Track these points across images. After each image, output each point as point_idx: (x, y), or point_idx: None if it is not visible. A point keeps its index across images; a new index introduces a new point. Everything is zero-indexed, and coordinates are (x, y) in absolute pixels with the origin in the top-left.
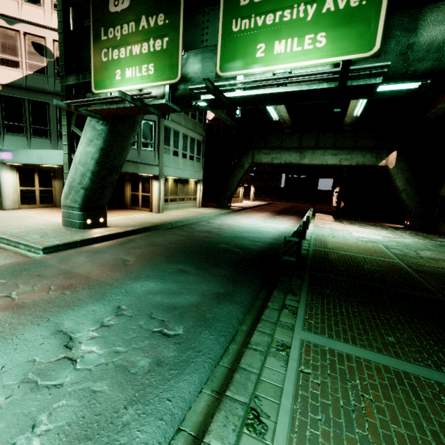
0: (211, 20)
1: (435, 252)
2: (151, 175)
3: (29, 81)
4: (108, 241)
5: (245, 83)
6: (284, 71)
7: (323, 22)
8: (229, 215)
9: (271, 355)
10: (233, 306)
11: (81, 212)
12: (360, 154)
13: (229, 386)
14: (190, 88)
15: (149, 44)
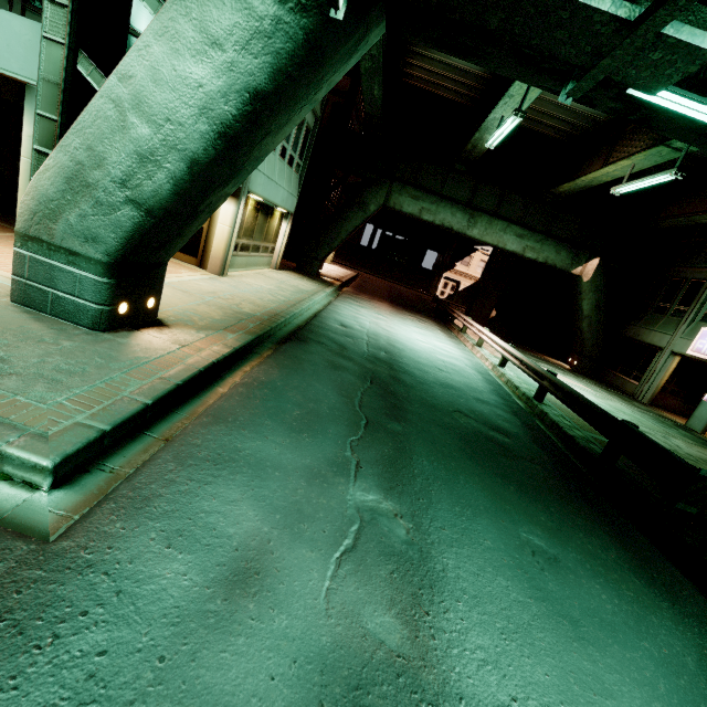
0: None
1: (680, 440)
2: None
3: None
4: (211, 391)
5: None
6: None
7: None
8: (346, 303)
9: None
10: None
11: (108, 278)
12: (554, 248)
13: None
14: None
15: None
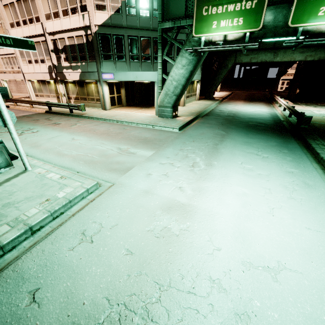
0: None
1: None
2: None
3: (112, 20)
4: (191, 124)
5: (322, 40)
6: None
7: None
8: (223, 105)
9: None
10: (294, 145)
11: (172, 109)
12: (323, 51)
13: (324, 160)
14: (286, 42)
15: (242, 4)
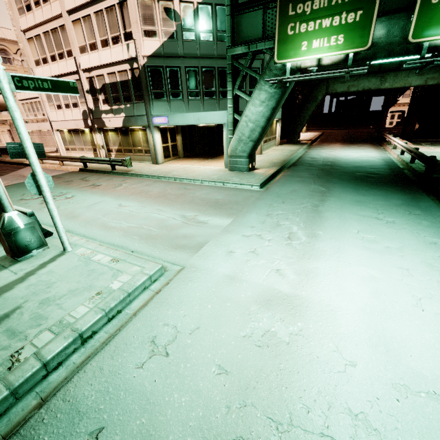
0: None
1: None
2: None
3: (165, 49)
4: (275, 178)
5: None
6: None
7: None
8: (313, 150)
9: None
10: (429, 203)
11: (248, 159)
12: None
13: None
14: (408, 63)
15: (341, 17)
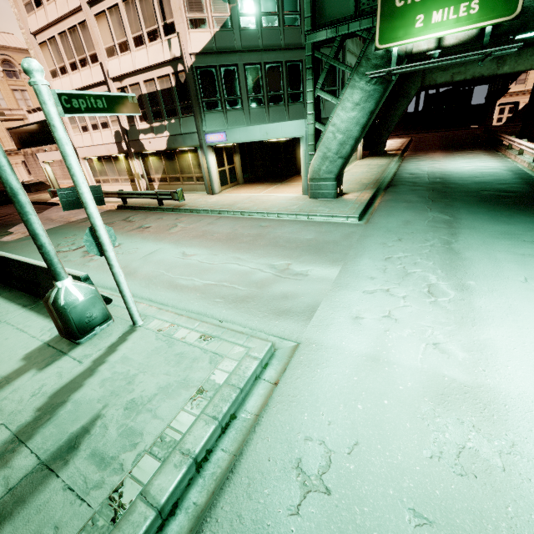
0: None
1: None
2: None
3: (218, 42)
4: (373, 205)
5: None
6: None
7: None
8: (409, 163)
9: None
10: None
11: (335, 182)
12: None
13: None
14: None
15: None
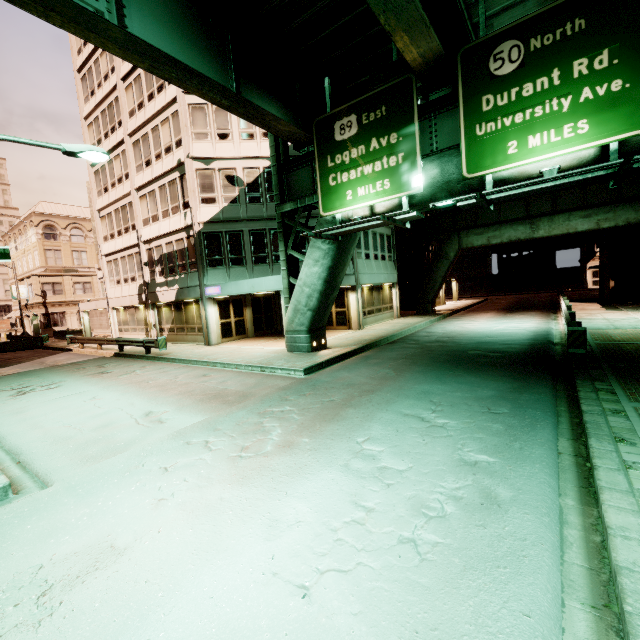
0: (439, 123)
1: None
2: (348, 286)
3: (225, 213)
4: (344, 361)
5: (515, 187)
6: (552, 168)
7: (582, 110)
8: (444, 322)
9: (609, 415)
10: (539, 395)
11: (308, 335)
12: (629, 209)
13: (586, 429)
14: (454, 200)
15: (383, 162)
